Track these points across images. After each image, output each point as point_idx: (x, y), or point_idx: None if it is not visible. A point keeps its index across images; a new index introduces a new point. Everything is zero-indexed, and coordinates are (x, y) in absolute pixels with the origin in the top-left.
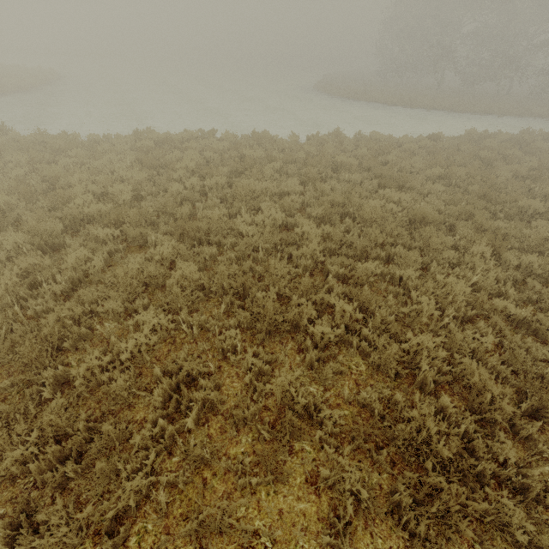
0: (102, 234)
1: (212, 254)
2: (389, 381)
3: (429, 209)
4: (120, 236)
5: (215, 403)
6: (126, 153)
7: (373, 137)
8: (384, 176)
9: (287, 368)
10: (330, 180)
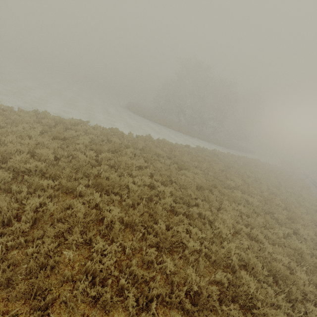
0: (45, 184)
1: (117, 200)
2: (223, 268)
3: (201, 182)
4: (56, 186)
5: (159, 296)
6: (33, 124)
7: (165, 141)
8: (179, 163)
9: (189, 267)
10: (156, 161)
